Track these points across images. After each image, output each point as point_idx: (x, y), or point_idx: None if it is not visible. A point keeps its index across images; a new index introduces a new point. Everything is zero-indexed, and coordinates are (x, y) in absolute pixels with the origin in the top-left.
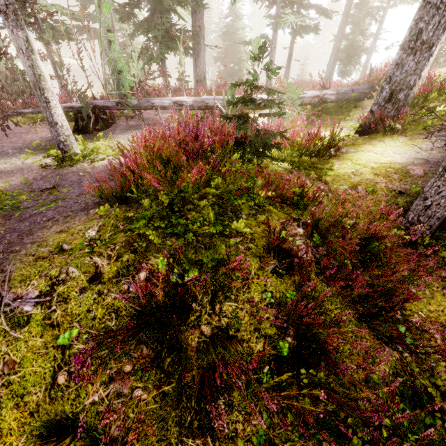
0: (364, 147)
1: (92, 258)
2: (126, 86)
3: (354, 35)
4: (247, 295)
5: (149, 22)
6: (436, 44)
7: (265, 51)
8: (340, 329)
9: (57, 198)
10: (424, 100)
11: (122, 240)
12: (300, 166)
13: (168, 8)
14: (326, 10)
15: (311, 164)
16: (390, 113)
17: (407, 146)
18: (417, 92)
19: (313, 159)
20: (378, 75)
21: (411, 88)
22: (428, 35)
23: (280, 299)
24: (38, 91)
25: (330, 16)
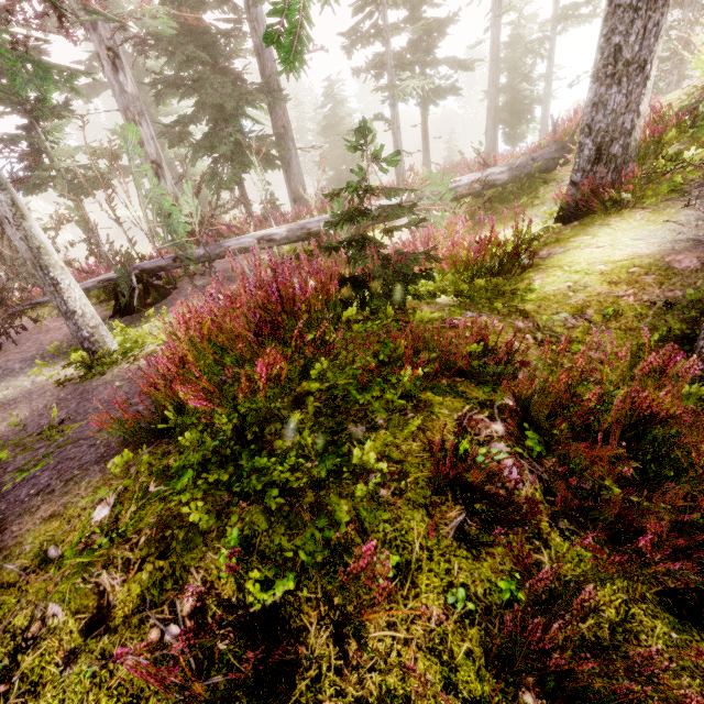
0: (576, 241)
1: (85, 581)
2: (180, 232)
3: (514, 84)
4: (413, 603)
5: (212, 138)
6: (650, 60)
7: (368, 134)
8: (646, 689)
9: (67, 441)
10: (656, 147)
11: (153, 521)
12: (475, 298)
13: (234, 113)
14: (463, 62)
15: (493, 289)
16: (606, 179)
17: (652, 224)
18: (640, 137)
19: (494, 279)
20: (568, 128)
21: (629, 134)
22: (632, 50)
23: (487, 598)
24: (40, 271)
25: (471, 67)
